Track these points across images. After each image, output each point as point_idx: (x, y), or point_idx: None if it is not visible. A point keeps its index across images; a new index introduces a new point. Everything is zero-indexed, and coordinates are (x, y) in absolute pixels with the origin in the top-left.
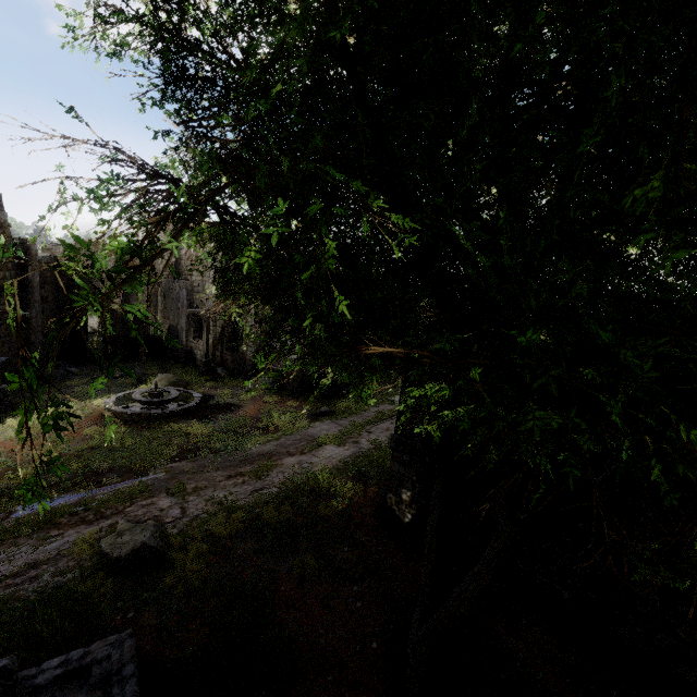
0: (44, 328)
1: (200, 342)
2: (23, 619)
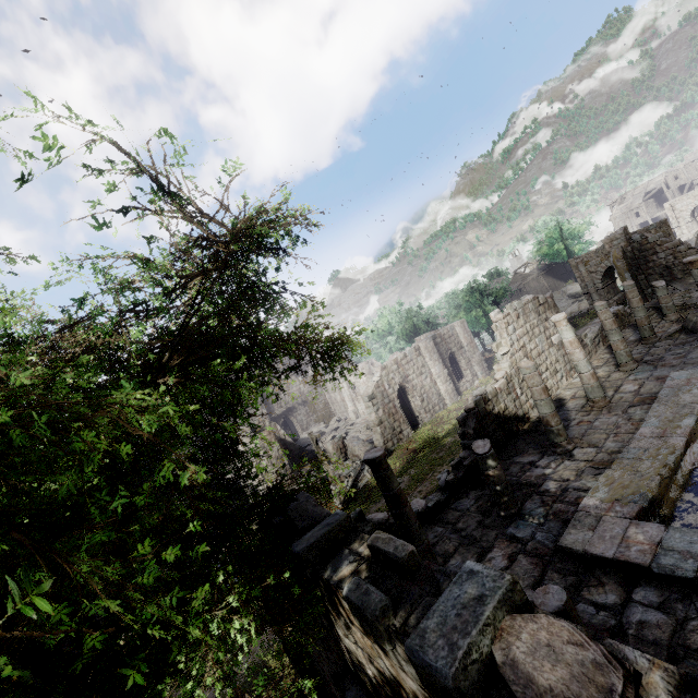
0: None
1: None
2: None
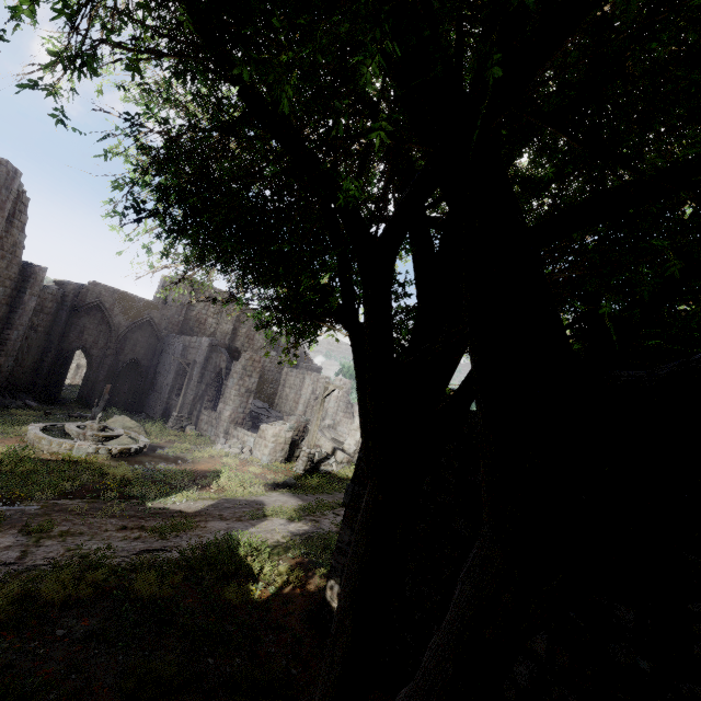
0: (21, 355)
1: None
2: None
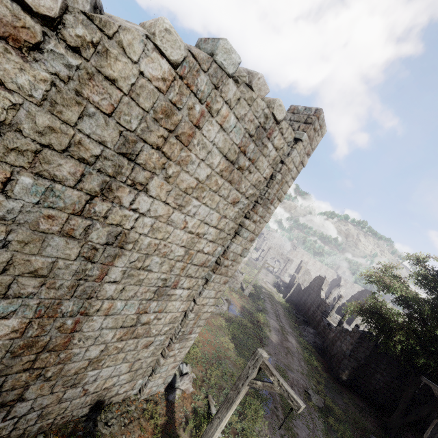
0: None
1: None
2: (333, 437)
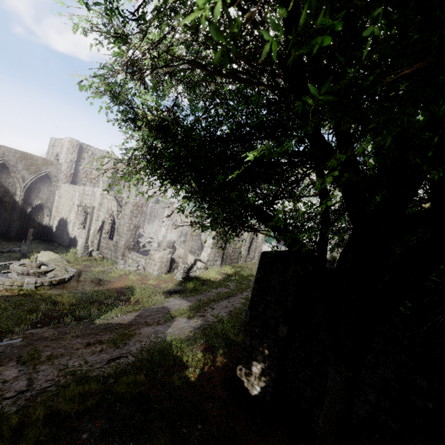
0: None
1: (83, 232)
2: None
